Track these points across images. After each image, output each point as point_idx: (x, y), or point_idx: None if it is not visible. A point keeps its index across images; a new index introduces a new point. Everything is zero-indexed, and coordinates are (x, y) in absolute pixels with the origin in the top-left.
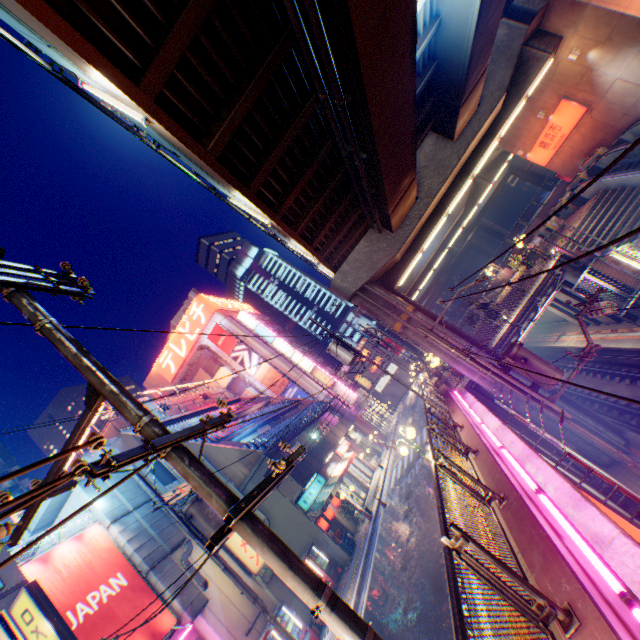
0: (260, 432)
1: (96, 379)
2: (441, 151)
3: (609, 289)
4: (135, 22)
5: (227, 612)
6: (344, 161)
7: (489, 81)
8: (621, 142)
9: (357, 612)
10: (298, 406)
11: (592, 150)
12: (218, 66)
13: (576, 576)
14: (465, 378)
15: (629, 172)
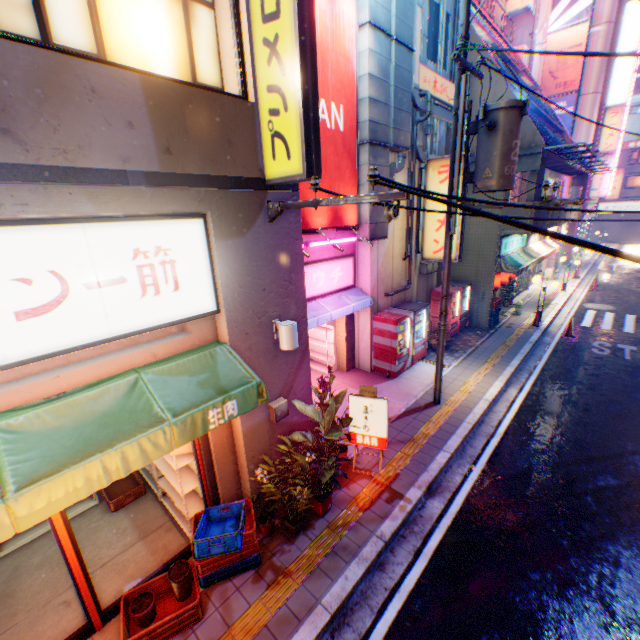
0: None
1: None
2: None
3: None
4: None
5: (384, 263)
6: None
7: None
8: None
9: (500, 400)
10: None
11: None
12: None
13: None
14: None
15: None
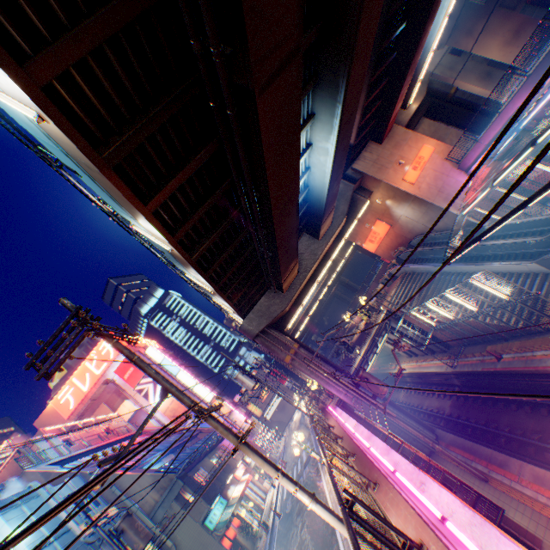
0: (165, 461)
1: (168, 384)
2: (312, 245)
3: (414, 333)
4: (179, 213)
5: None
6: (257, 254)
7: (337, 210)
8: (410, 245)
9: None
10: (198, 435)
11: (397, 247)
12: (205, 221)
13: (379, 469)
14: (336, 397)
15: (415, 264)
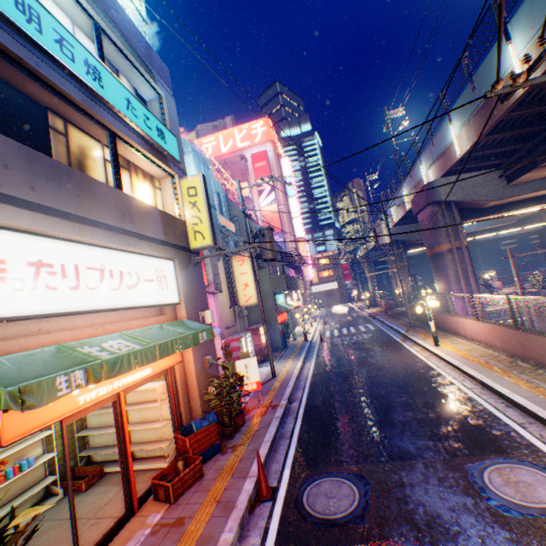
0: None
1: None
2: None
3: None
4: None
5: (222, 308)
6: None
7: None
8: None
9: (304, 368)
10: None
11: None
12: None
13: None
14: None
15: None
